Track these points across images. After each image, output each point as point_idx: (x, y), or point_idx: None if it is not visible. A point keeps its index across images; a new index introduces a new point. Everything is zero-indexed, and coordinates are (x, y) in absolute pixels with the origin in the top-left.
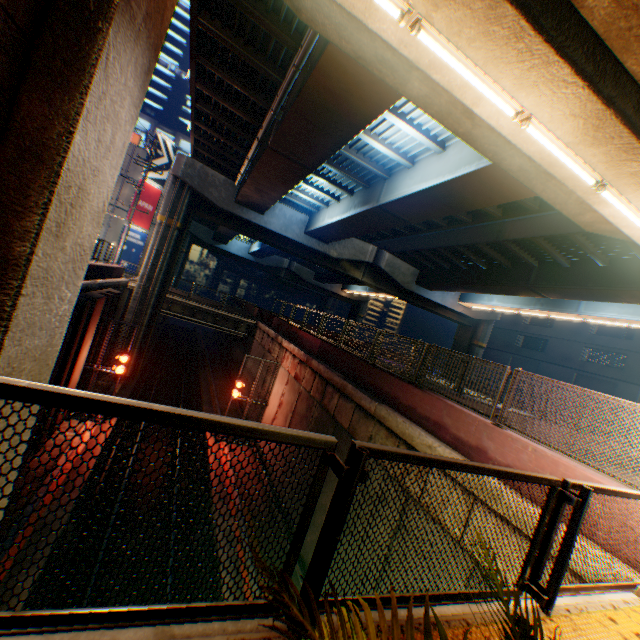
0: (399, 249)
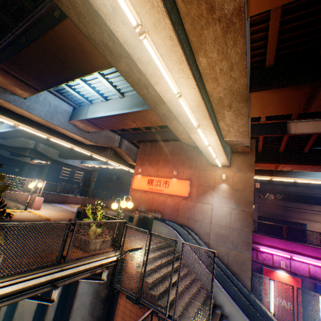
0: (47, 143)
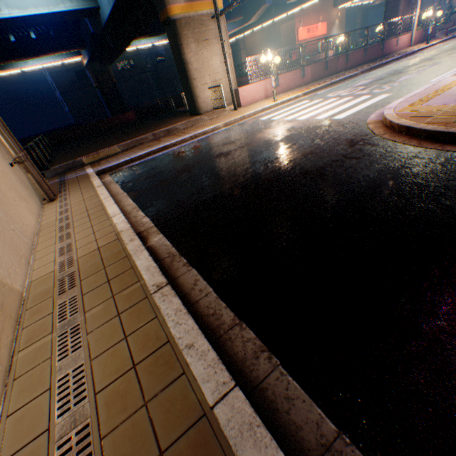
0: None
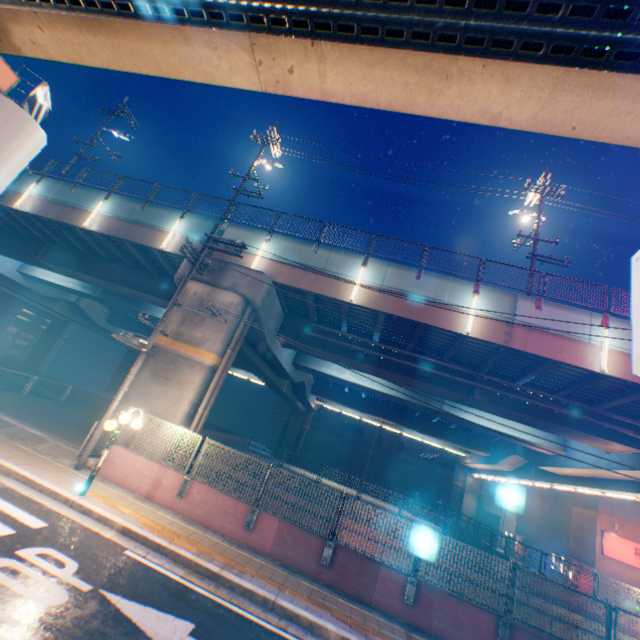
0: None
